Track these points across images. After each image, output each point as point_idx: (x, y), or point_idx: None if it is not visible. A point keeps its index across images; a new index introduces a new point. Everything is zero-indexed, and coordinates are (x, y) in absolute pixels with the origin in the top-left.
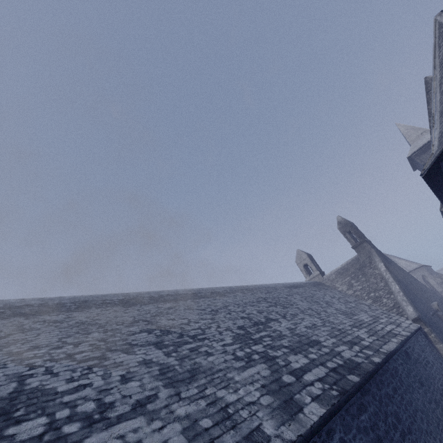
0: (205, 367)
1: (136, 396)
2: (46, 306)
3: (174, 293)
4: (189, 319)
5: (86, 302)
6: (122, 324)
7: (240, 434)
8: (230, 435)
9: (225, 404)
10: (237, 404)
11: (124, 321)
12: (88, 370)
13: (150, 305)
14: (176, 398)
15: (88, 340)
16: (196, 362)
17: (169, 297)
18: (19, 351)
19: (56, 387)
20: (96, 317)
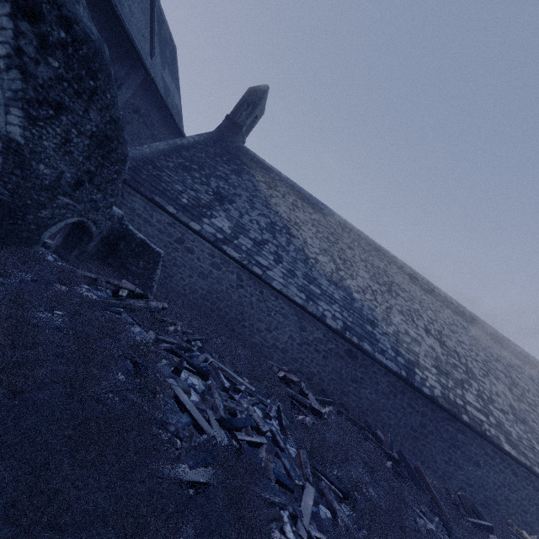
0: (530, 425)
1: (501, 406)
2: (458, 309)
3: (525, 355)
4: (529, 388)
5: (474, 320)
6: (492, 357)
7: (536, 459)
8: (532, 455)
9: (534, 446)
10: (538, 452)
11: (493, 355)
12: (484, 376)
13: (506, 352)
14: (515, 422)
15: (480, 356)
16: (527, 418)
17: (520, 355)
18: (459, 341)
19: (476, 374)
20: (479, 338)
